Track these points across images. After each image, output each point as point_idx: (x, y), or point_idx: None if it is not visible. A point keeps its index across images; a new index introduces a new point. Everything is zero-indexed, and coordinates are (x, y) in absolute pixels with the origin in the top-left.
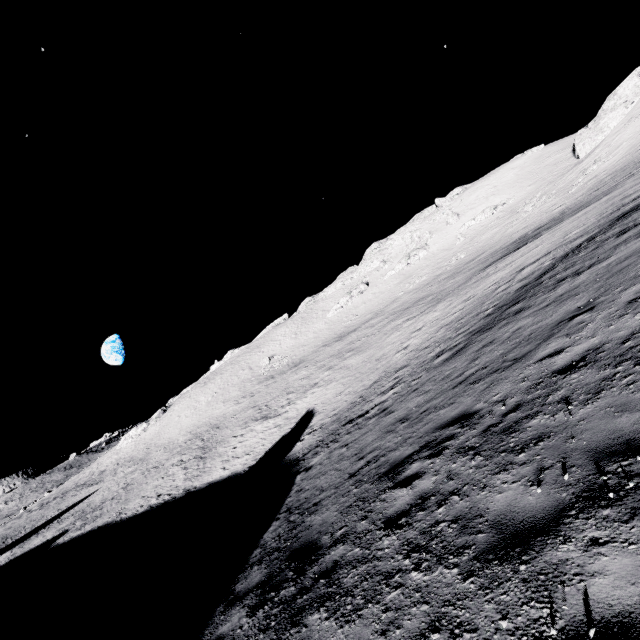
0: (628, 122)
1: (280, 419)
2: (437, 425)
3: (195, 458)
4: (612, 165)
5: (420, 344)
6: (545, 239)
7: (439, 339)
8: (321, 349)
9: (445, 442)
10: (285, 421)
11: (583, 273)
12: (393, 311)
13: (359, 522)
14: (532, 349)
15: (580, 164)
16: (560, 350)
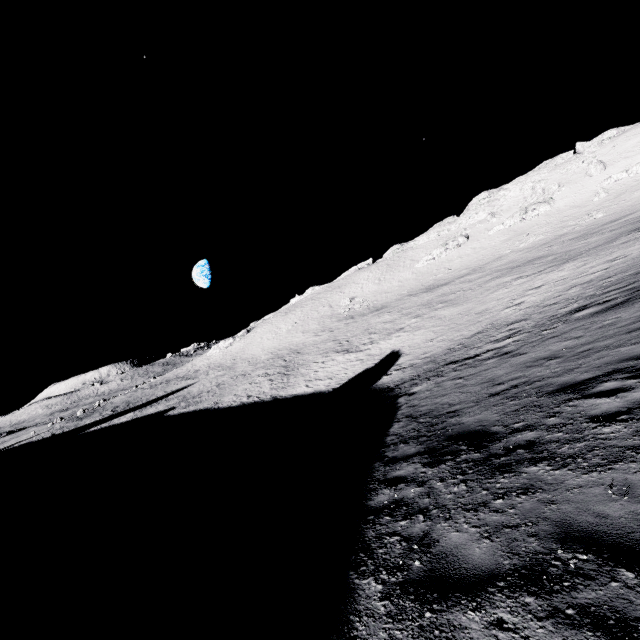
0: None
1: (362, 354)
2: (624, 357)
3: (279, 373)
4: None
5: (541, 301)
6: None
7: (573, 296)
8: (406, 298)
9: None
10: (367, 357)
11: None
12: (497, 269)
13: (545, 419)
14: None
15: None
16: None
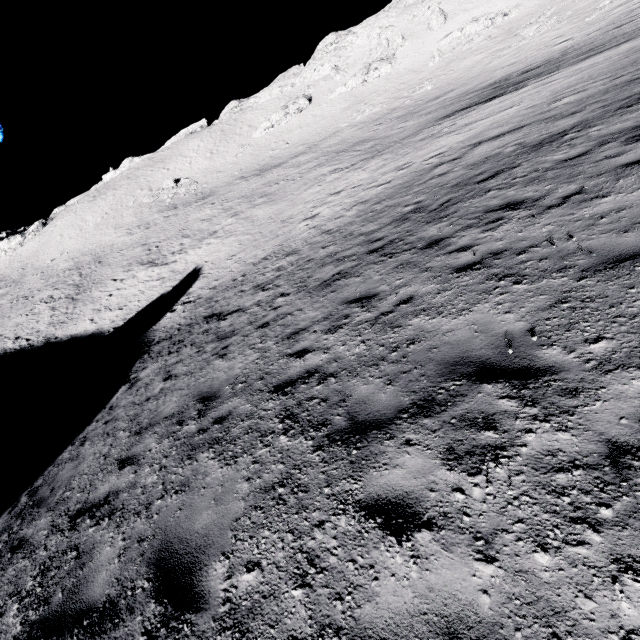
0: None
1: (166, 270)
2: (171, 533)
3: (66, 298)
4: None
5: (327, 220)
6: (527, 96)
7: (344, 226)
8: (237, 182)
9: None
10: (170, 274)
11: (548, 212)
12: (327, 150)
13: None
14: (384, 420)
15: None
16: (410, 518)
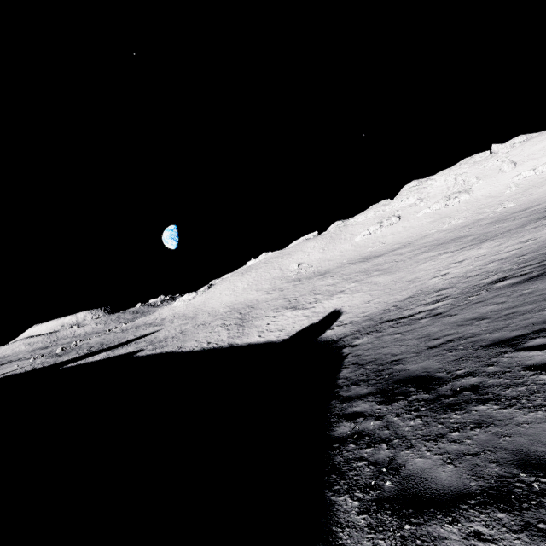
0: None
1: (308, 311)
2: None
3: (235, 324)
4: None
5: (464, 273)
6: None
7: (493, 270)
8: (346, 266)
9: None
10: (313, 314)
11: None
12: (424, 245)
13: (484, 367)
14: None
15: None
16: None
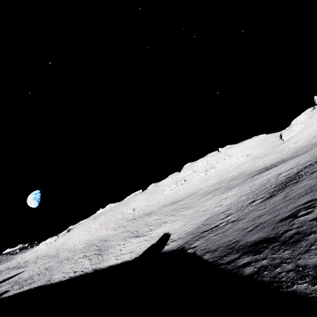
0: (304, 130)
1: (147, 237)
2: (295, 206)
3: (95, 254)
4: (300, 144)
5: (231, 202)
6: (283, 165)
7: (245, 199)
8: (162, 208)
9: (312, 205)
10: (151, 238)
11: None
12: (202, 193)
13: (291, 226)
14: None
15: (285, 143)
16: None
